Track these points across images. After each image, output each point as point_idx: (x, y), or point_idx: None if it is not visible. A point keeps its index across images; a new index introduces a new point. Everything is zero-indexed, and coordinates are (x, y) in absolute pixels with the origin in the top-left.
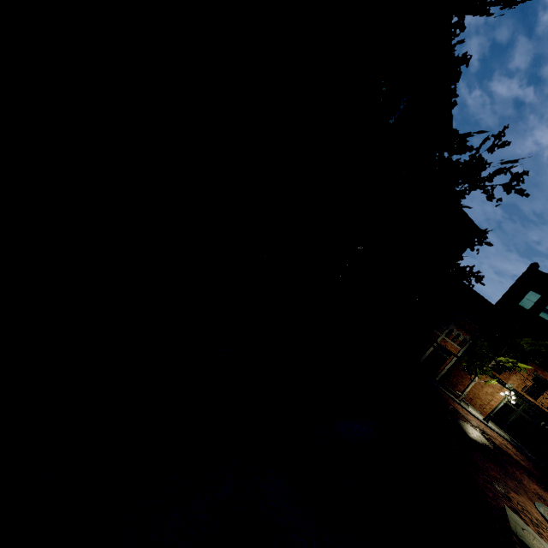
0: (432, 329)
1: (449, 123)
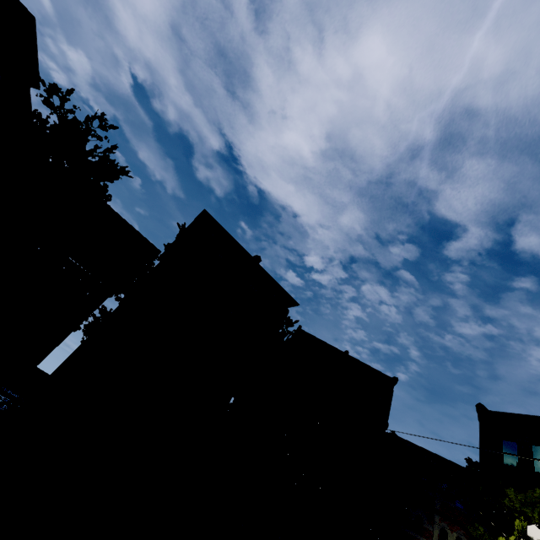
0: (413, 533)
1: (280, 287)
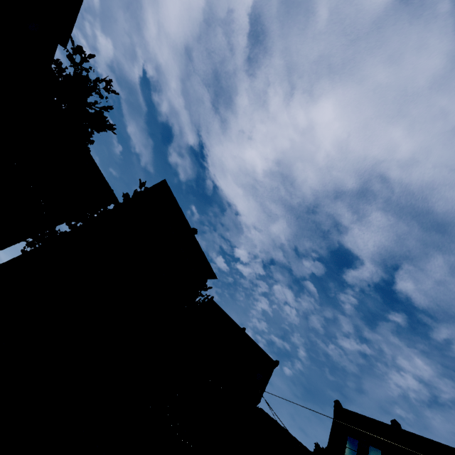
0: None
1: (206, 259)
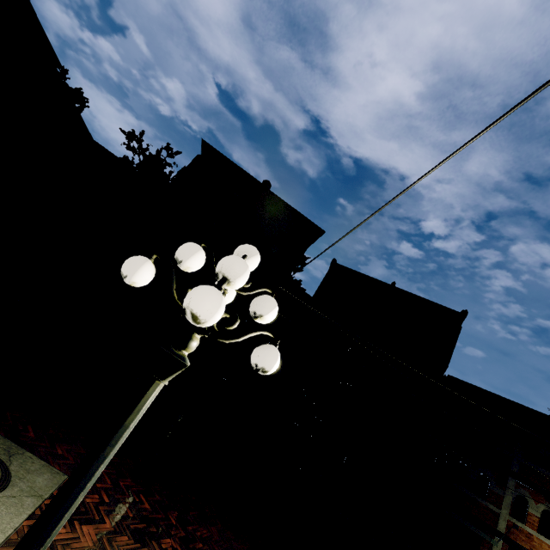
0: (471, 494)
1: (298, 213)
